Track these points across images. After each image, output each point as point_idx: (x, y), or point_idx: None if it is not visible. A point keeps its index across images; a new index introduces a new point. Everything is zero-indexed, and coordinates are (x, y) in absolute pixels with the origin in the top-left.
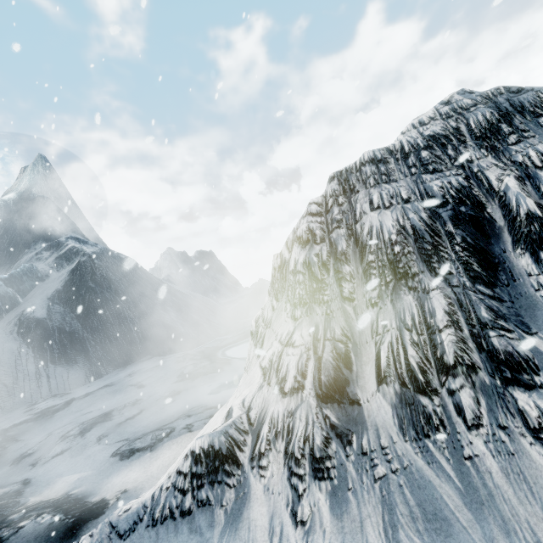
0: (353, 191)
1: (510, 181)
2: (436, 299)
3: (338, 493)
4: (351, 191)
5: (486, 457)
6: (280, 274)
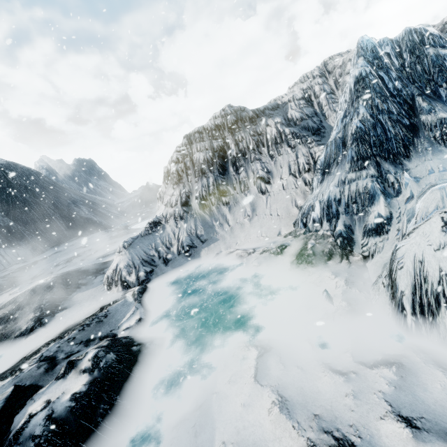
0: (192, 143)
1: (232, 145)
2: (211, 179)
3: (186, 221)
4: (191, 143)
5: (215, 210)
6: (167, 174)
